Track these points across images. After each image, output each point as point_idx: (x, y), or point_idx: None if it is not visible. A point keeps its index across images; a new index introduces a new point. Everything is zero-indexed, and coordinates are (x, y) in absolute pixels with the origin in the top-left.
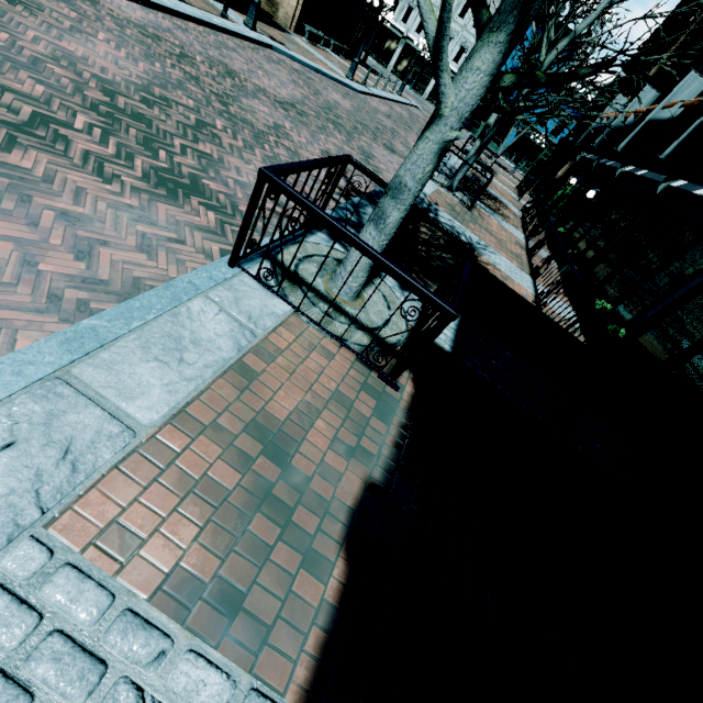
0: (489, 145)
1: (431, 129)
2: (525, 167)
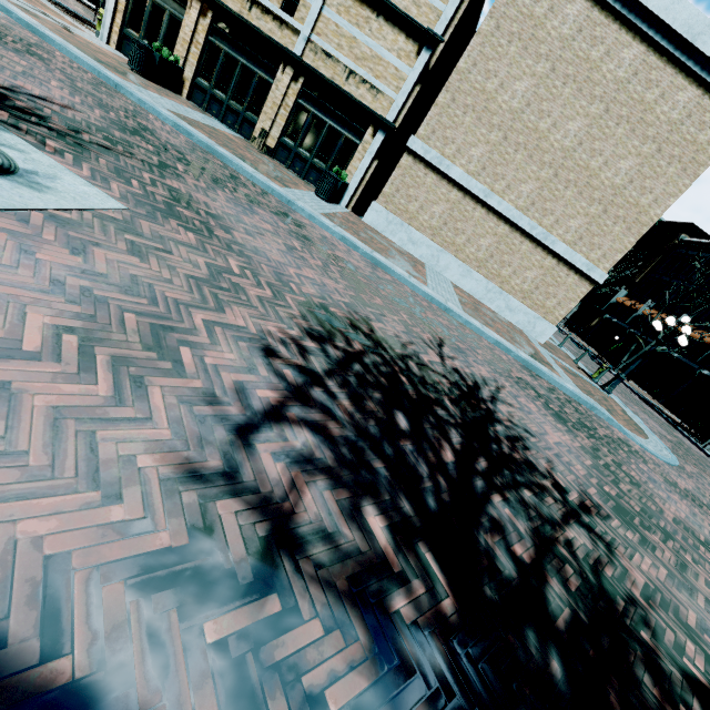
0: None
1: None
2: None
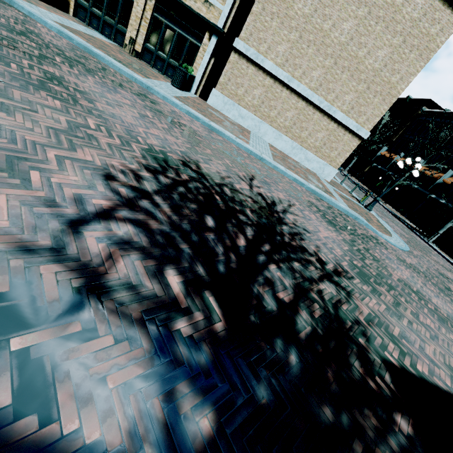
0: None
1: (449, 225)
2: None
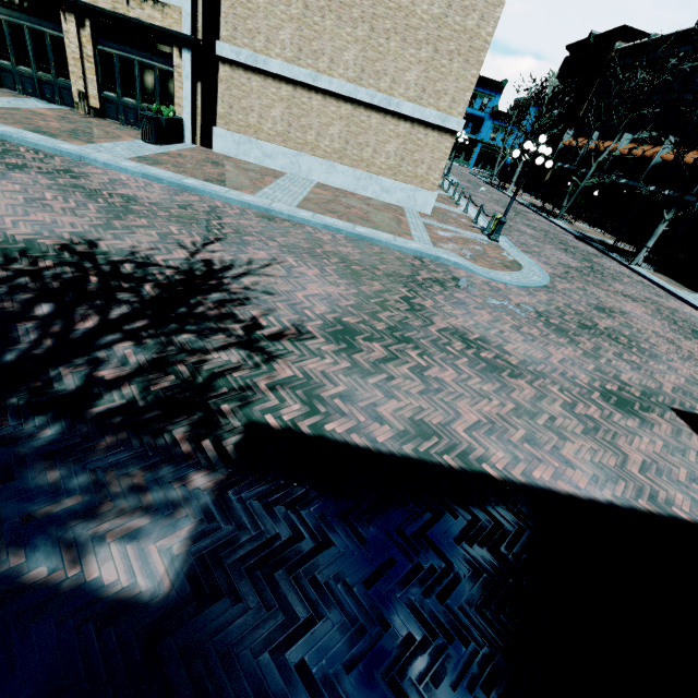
0: (462, 164)
1: (660, 228)
2: (490, 169)
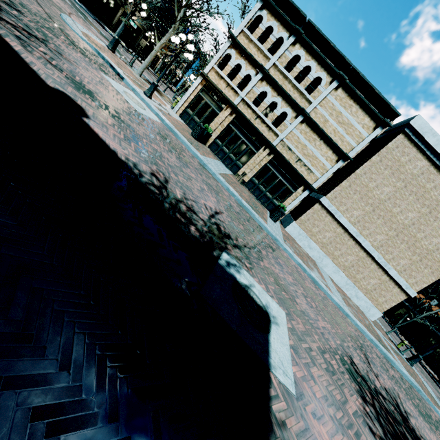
0: None
1: None
2: None
